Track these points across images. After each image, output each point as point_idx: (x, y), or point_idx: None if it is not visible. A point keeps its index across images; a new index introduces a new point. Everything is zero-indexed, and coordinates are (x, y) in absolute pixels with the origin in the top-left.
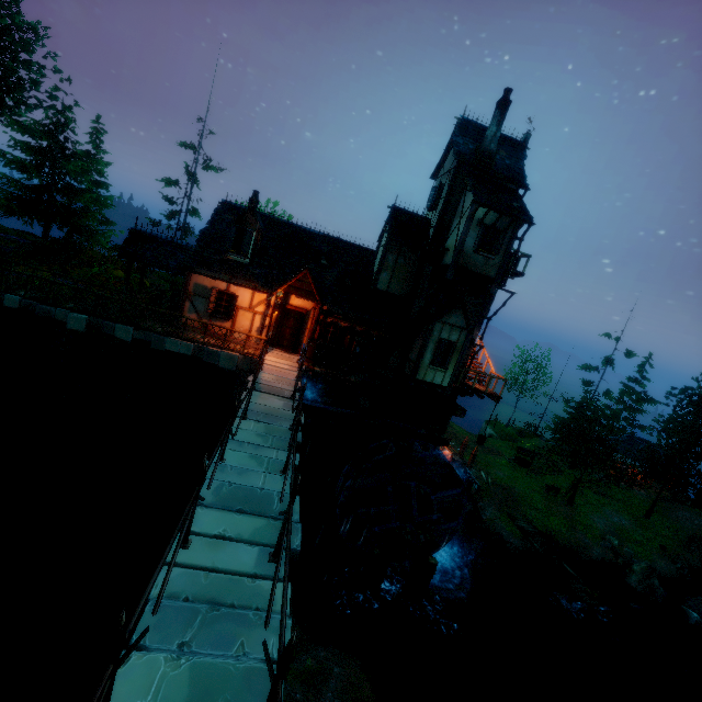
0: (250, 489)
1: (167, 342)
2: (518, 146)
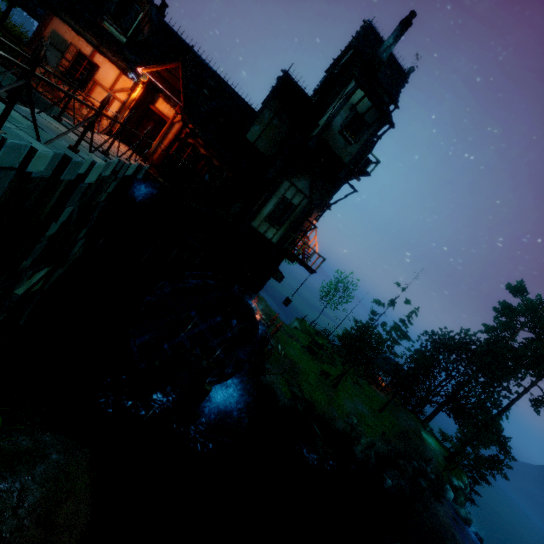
0: None
1: None
2: (401, 74)
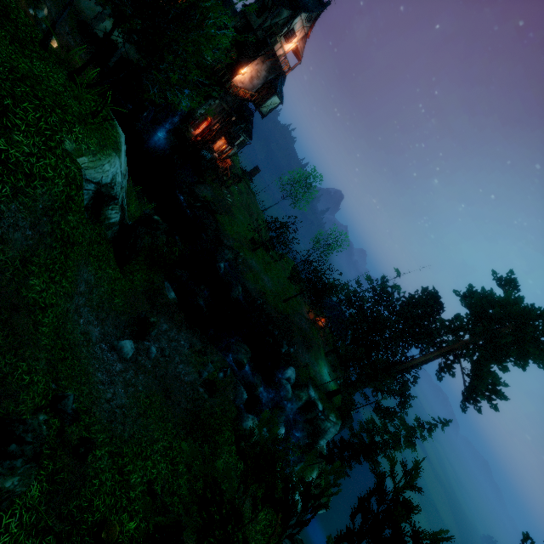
0: None
1: None
2: (322, 4)
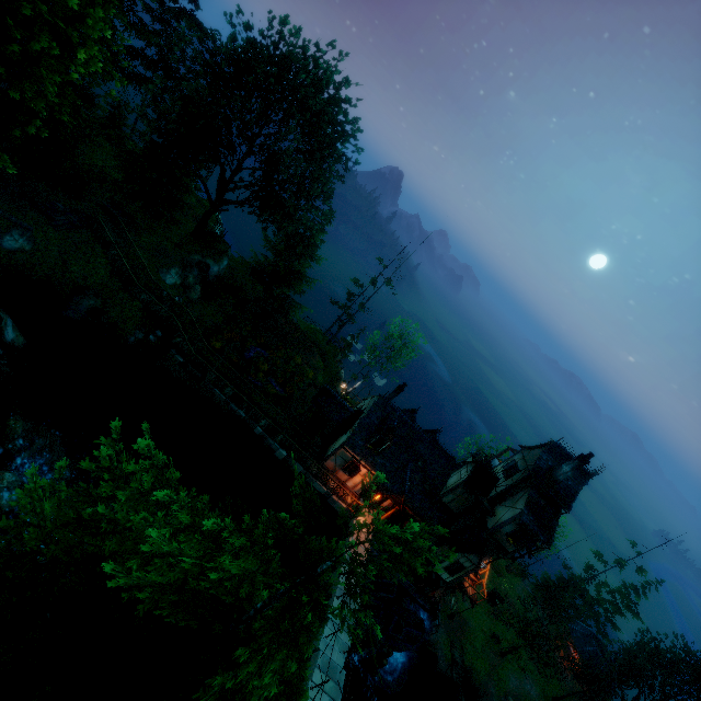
0: (332, 662)
1: (315, 483)
2: (585, 474)
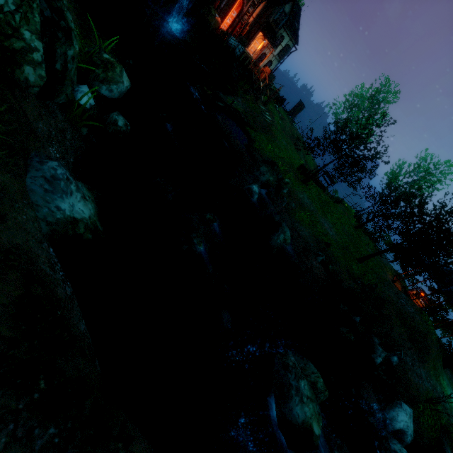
0: None
1: None
2: None
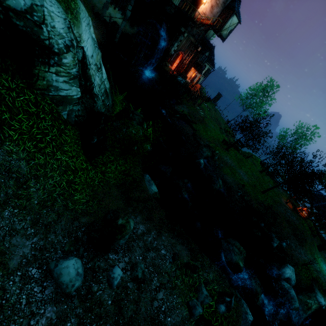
0: None
1: None
2: None
